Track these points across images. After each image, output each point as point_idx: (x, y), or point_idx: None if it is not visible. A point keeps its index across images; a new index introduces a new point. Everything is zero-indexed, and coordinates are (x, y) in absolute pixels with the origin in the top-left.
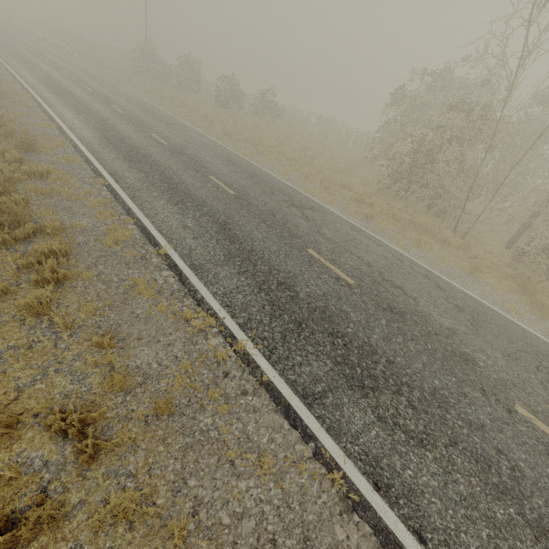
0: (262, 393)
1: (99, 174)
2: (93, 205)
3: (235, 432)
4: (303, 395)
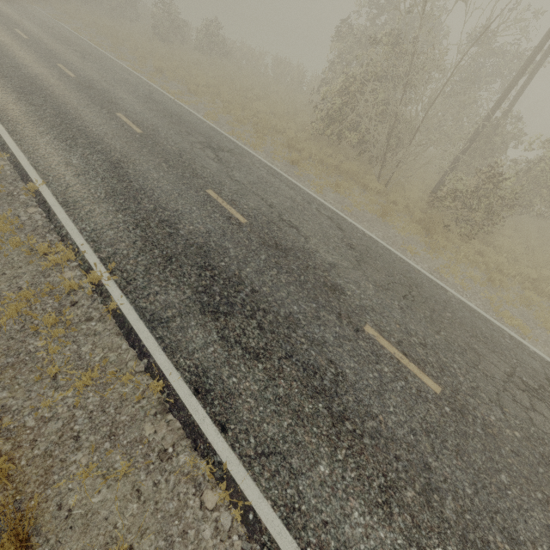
0: (109, 319)
1: None
2: None
3: (66, 353)
4: (149, 320)
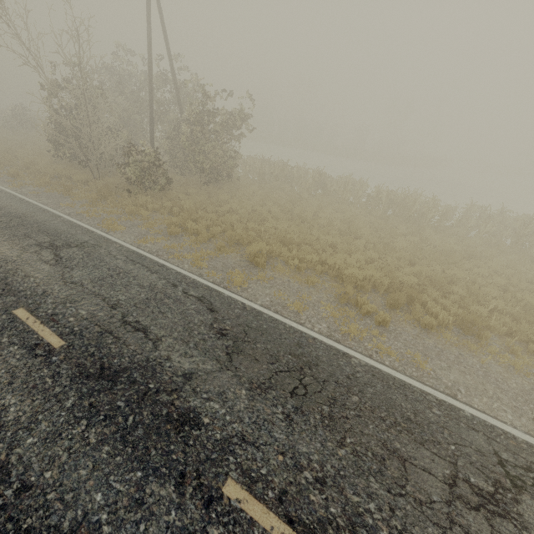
0: None
1: None
2: None
3: None
4: None
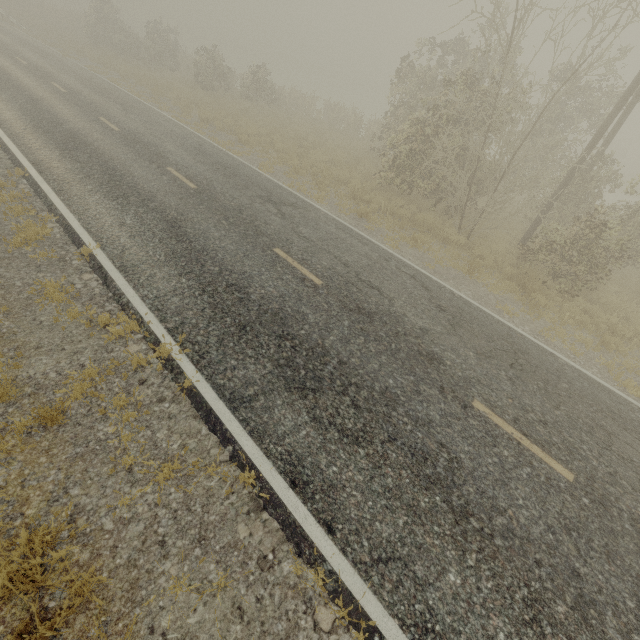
0: (183, 399)
1: (19, 164)
2: (3, 200)
3: (140, 440)
4: (229, 399)
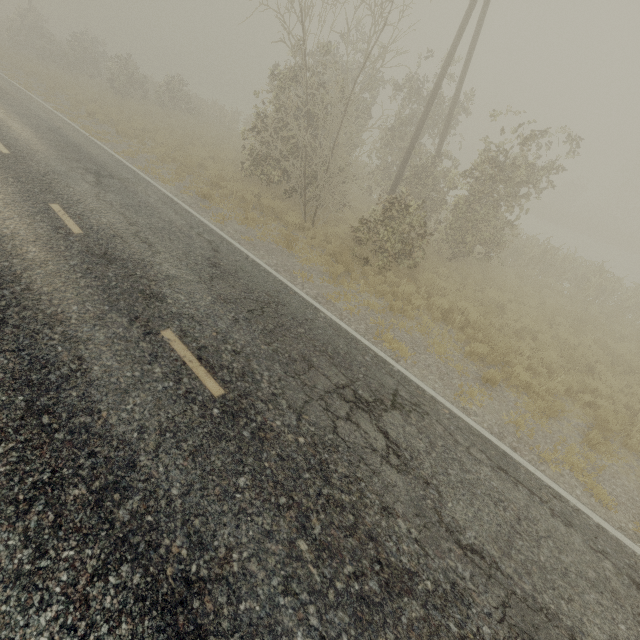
0: None
1: None
2: None
3: None
4: None
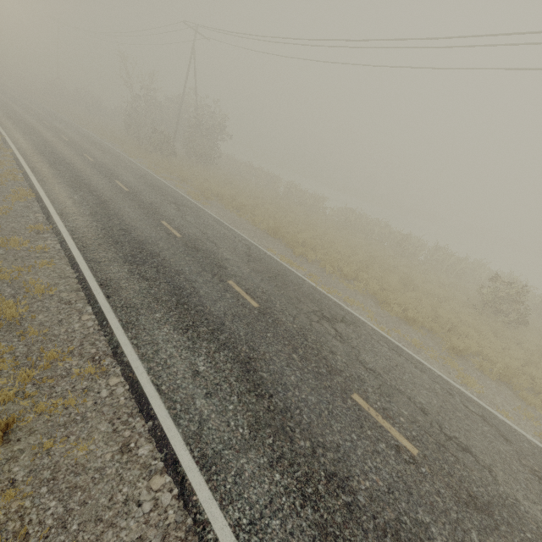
0: None
1: None
2: None
3: None
4: None
